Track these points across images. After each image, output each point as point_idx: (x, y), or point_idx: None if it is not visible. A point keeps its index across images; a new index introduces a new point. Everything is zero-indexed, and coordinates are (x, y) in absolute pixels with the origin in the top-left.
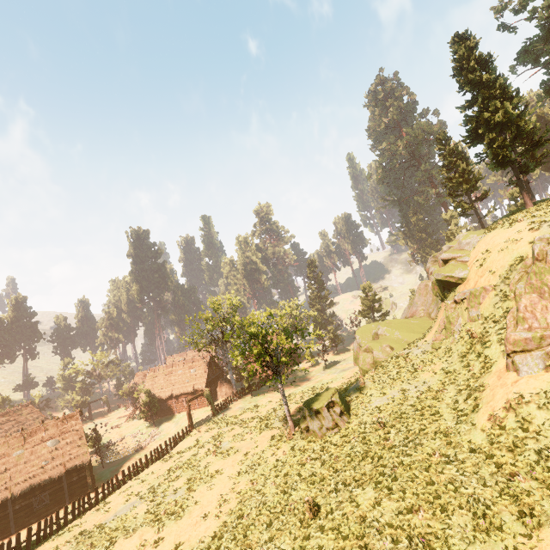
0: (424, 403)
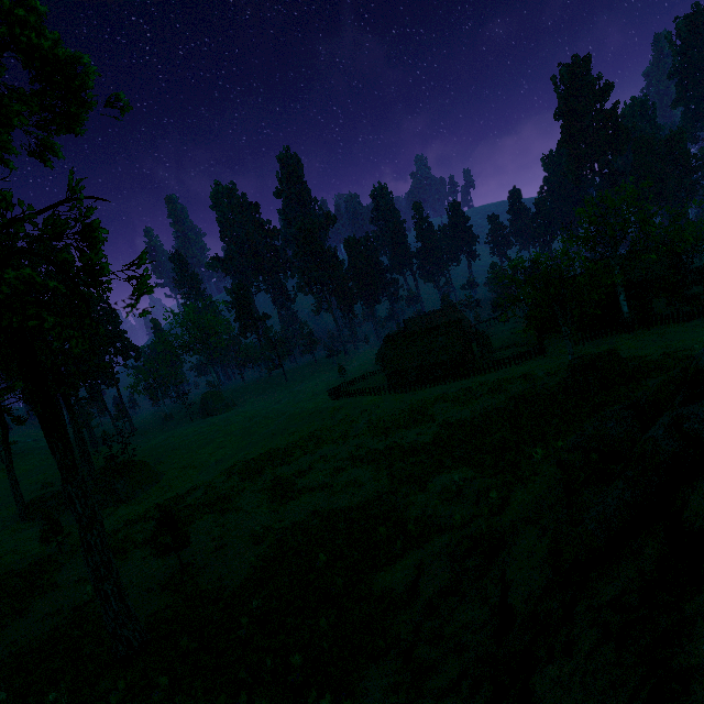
0: None
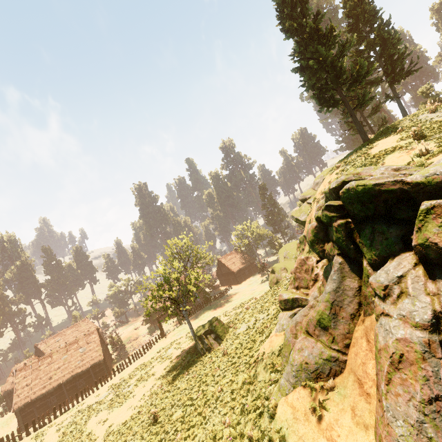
0: (254, 336)
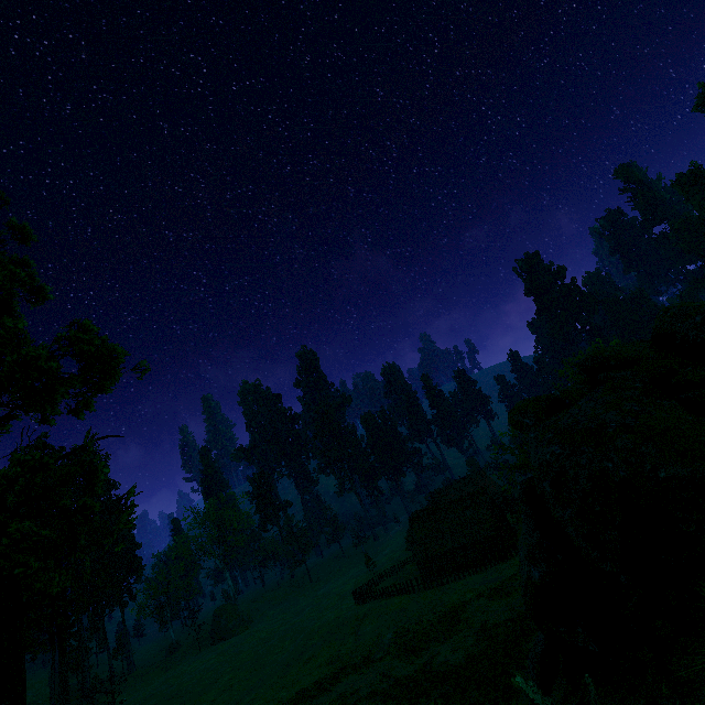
0: None
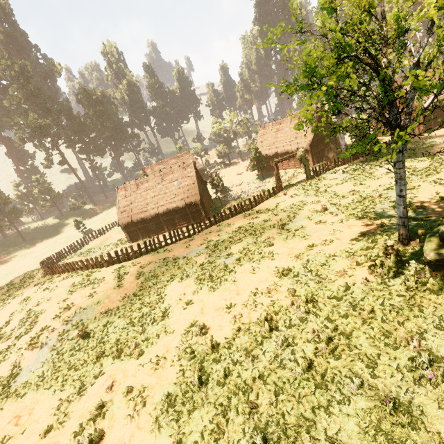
0: None
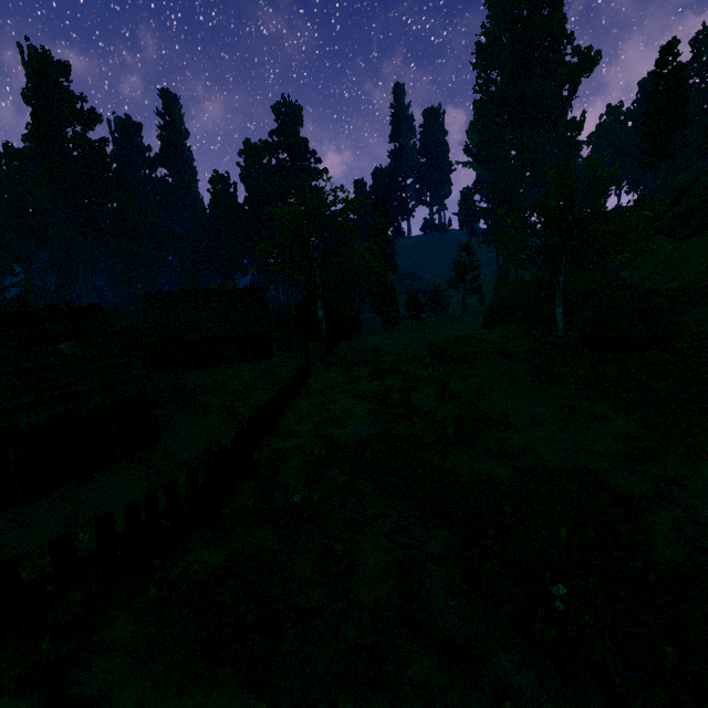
0: None
